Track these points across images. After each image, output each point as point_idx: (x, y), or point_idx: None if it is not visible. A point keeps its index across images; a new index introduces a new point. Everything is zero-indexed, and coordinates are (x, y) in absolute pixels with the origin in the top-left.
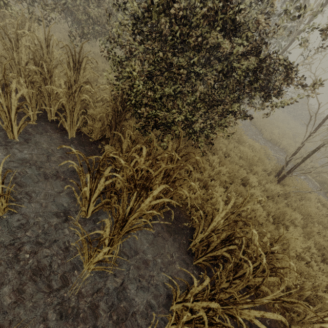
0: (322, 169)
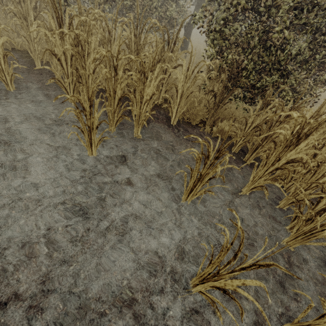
0: None
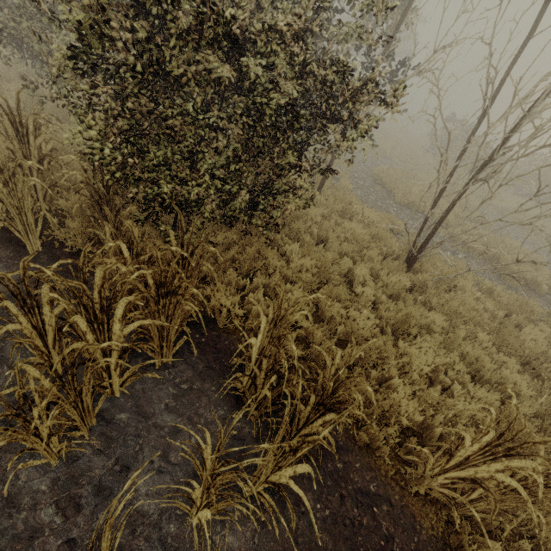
0: (491, 238)
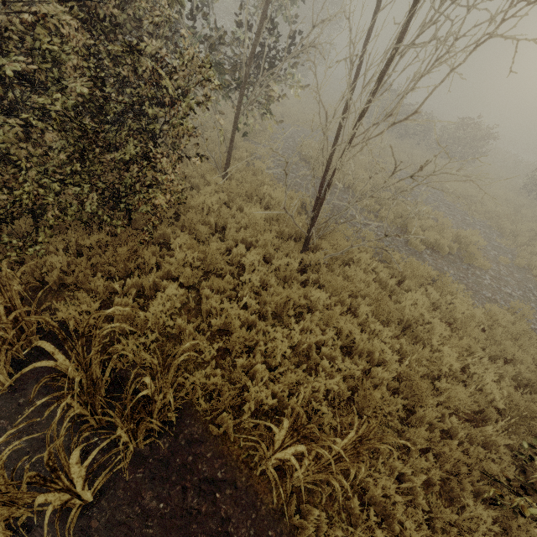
0: (402, 206)
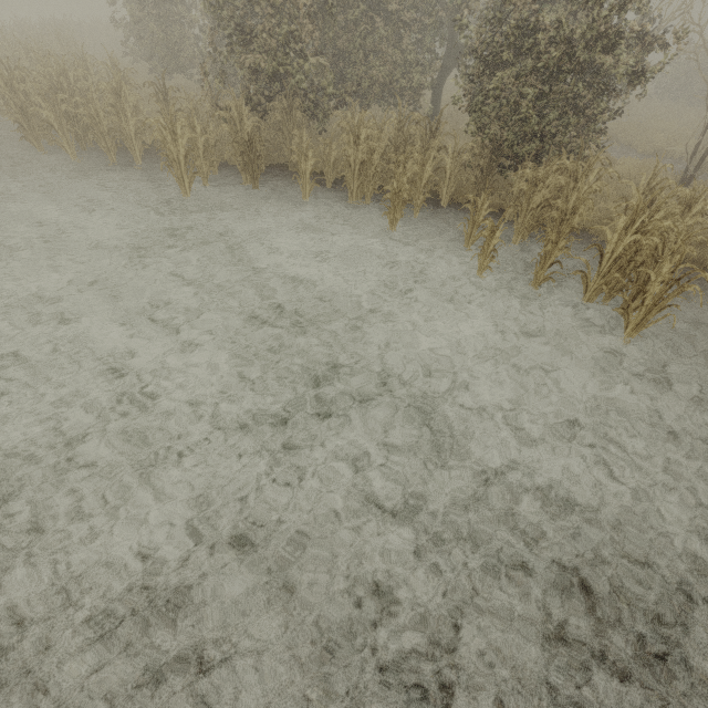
0: None
